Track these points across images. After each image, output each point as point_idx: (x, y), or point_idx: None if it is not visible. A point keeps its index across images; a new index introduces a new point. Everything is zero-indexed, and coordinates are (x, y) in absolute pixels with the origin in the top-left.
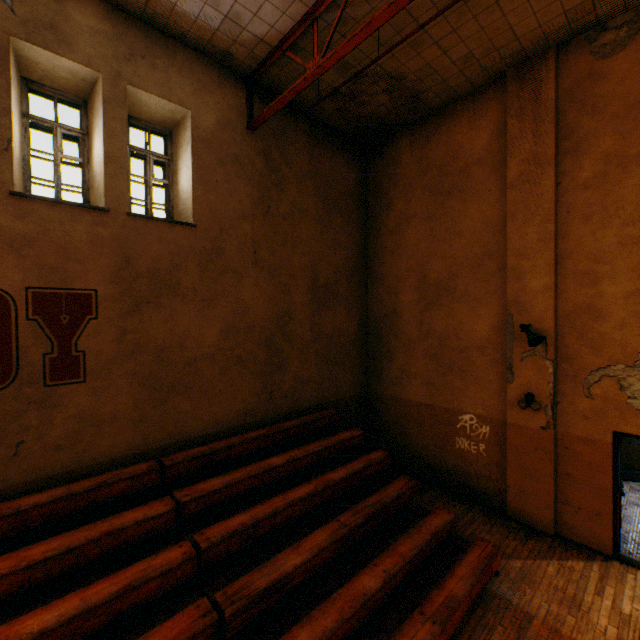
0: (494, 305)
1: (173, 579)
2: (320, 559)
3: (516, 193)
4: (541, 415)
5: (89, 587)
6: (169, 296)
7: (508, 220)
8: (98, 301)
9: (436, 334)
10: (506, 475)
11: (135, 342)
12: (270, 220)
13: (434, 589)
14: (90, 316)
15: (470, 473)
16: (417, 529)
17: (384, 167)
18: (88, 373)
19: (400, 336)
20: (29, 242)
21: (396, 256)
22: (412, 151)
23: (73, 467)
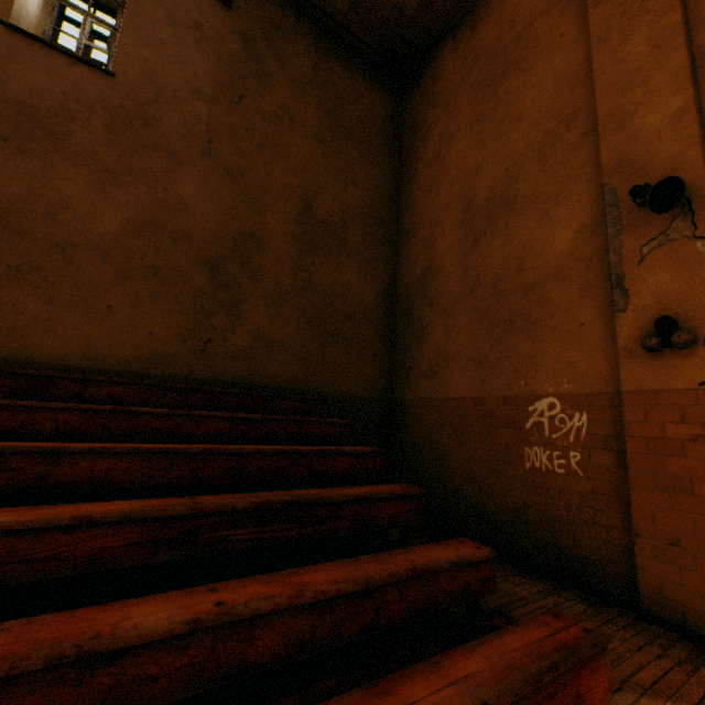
0: (581, 193)
1: None
2: (79, 549)
3: (604, 7)
4: (699, 357)
5: None
6: (46, 145)
7: (594, 51)
8: None
9: (488, 278)
10: (631, 509)
11: None
12: (241, 113)
13: (353, 691)
14: None
15: (554, 518)
16: (382, 557)
17: (422, 94)
18: None
19: (437, 301)
20: None
21: (434, 192)
22: (455, 55)
23: None
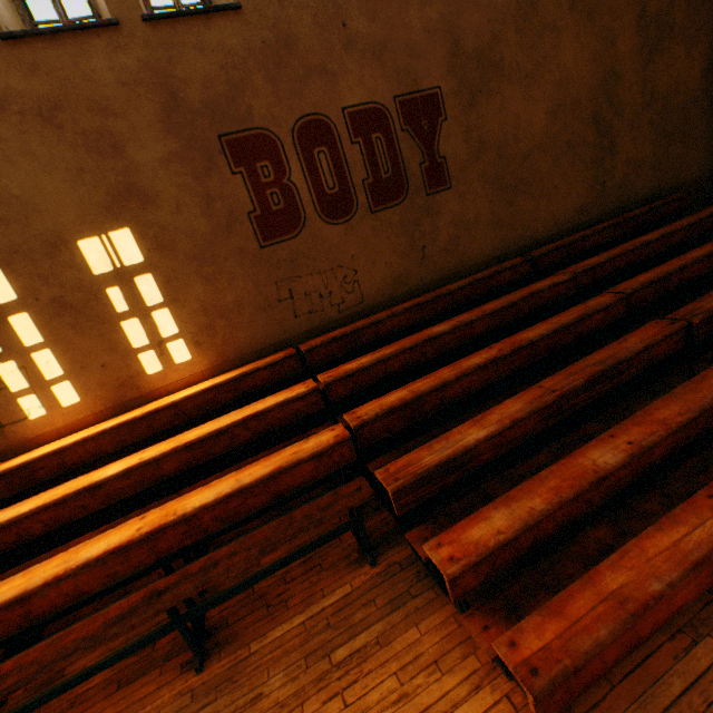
0: None
1: (610, 316)
2: None
3: None
4: None
5: (546, 321)
6: (495, 80)
7: None
8: (442, 101)
9: None
10: None
11: (478, 141)
12: None
13: None
14: (440, 119)
15: None
16: None
17: None
18: (451, 180)
19: None
20: (383, 47)
21: None
22: None
23: (458, 269)
